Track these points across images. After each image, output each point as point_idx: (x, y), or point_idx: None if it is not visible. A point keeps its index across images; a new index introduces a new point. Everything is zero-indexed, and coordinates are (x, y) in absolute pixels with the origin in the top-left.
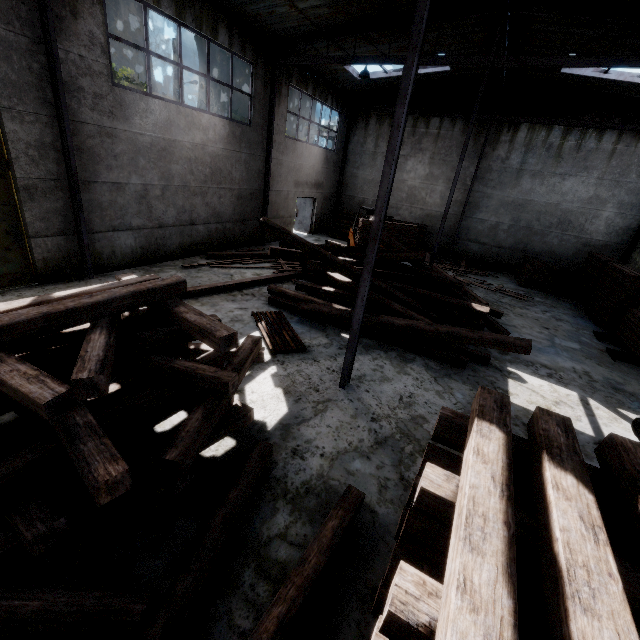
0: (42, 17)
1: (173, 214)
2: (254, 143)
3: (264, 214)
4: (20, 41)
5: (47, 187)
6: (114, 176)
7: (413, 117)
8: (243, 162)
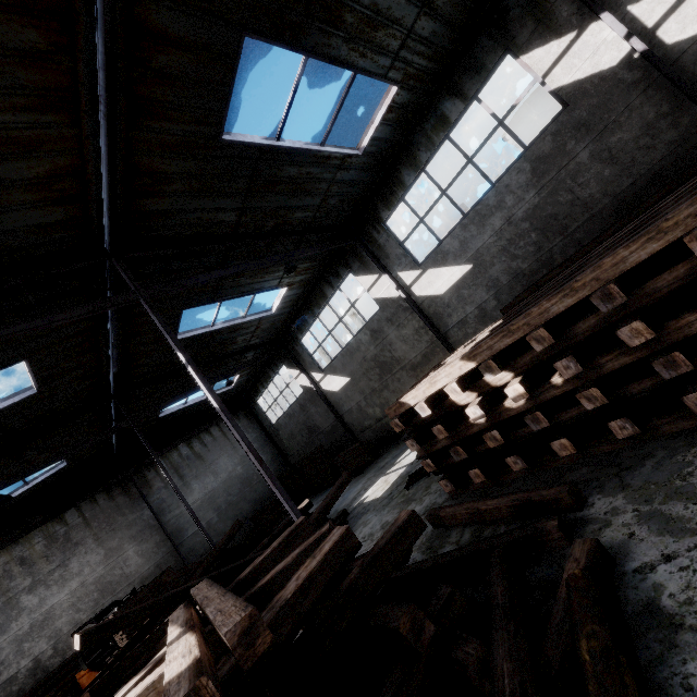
0: None
1: None
2: None
3: None
4: None
5: None
6: None
7: (39, 529)
8: None
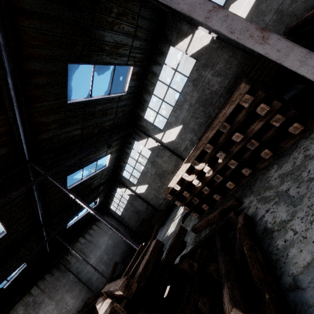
0: None
1: None
2: None
3: None
4: None
5: None
6: None
7: (19, 303)
8: None
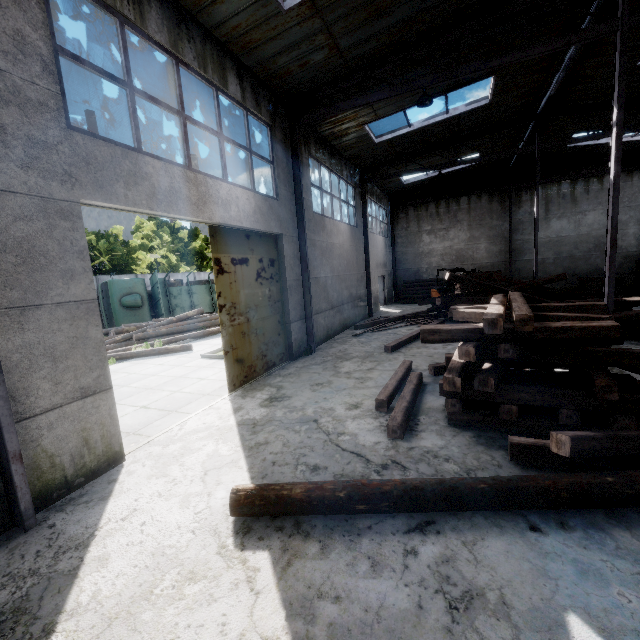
0: (294, 179)
1: (335, 297)
2: (359, 239)
3: (368, 291)
4: (288, 195)
5: (295, 285)
6: (315, 273)
7: (444, 201)
8: (356, 253)
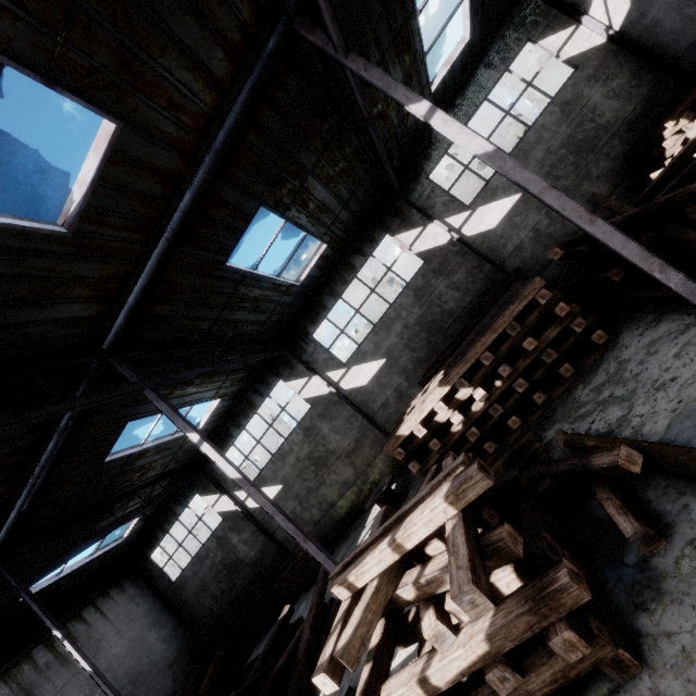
0: None
1: None
2: None
3: None
4: None
5: None
6: None
7: None
8: None
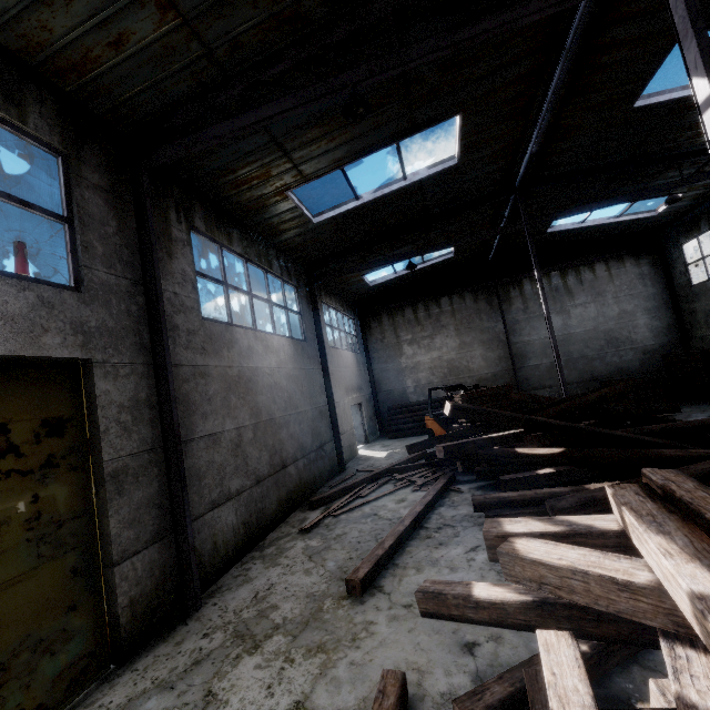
0: (143, 258)
1: (266, 459)
2: (311, 357)
3: (335, 432)
4: (120, 284)
5: (139, 465)
6: (209, 426)
7: (422, 303)
8: (308, 379)
